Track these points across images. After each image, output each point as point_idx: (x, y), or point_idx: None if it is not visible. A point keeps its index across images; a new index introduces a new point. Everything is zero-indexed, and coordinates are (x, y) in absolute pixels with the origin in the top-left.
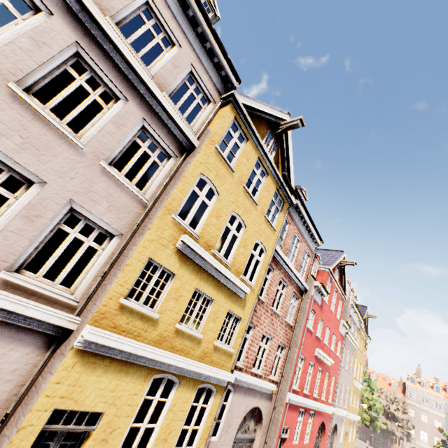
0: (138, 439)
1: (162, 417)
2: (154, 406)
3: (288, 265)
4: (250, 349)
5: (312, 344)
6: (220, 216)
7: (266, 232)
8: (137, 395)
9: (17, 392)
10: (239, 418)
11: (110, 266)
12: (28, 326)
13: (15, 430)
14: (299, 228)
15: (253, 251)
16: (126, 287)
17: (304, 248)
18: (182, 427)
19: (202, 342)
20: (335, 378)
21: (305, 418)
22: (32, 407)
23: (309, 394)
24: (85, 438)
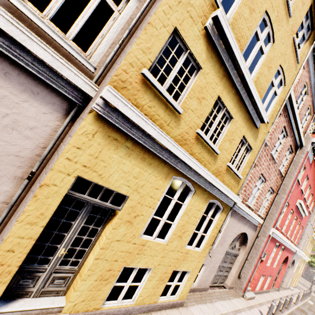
0: (158, 230)
1: (178, 217)
2: (172, 205)
3: (294, 114)
4: (248, 185)
5: (296, 196)
6: (253, 11)
7: (289, 61)
8: (158, 190)
9: (40, 153)
10: (232, 237)
11: (128, 33)
12: (38, 75)
13: (37, 186)
14: (311, 78)
15: (273, 79)
16: (148, 57)
17: (308, 103)
18: (193, 230)
19: (217, 160)
20: (303, 228)
21: (278, 250)
22: (52, 165)
23: (285, 234)
24: (112, 216)
